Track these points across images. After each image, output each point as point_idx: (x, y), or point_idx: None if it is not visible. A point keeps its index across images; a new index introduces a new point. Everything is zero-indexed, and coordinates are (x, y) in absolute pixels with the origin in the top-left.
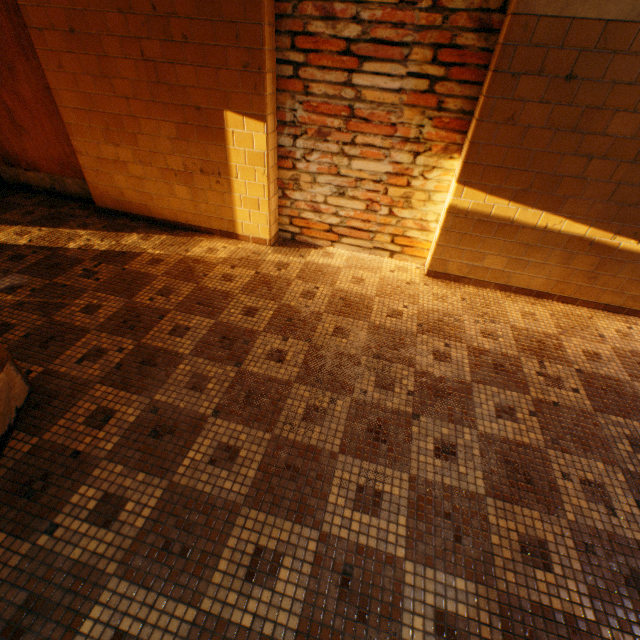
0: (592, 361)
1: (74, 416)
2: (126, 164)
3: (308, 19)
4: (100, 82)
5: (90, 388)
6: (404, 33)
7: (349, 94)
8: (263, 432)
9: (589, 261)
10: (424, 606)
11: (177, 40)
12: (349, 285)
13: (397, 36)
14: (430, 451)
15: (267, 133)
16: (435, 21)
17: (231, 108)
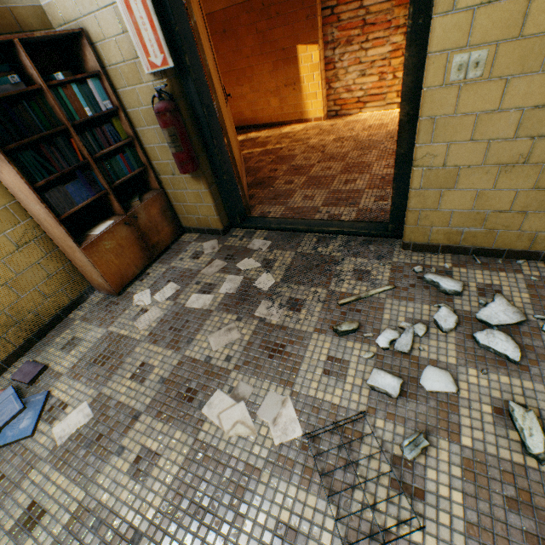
0: None
1: (263, 172)
2: (246, 96)
3: None
4: (235, 54)
5: (264, 167)
6: None
7: (362, 13)
8: (340, 163)
9: None
10: None
11: (273, 17)
12: (373, 123)
13: None
14: None
15: (319, 50)
16: None
17: (300, 43)
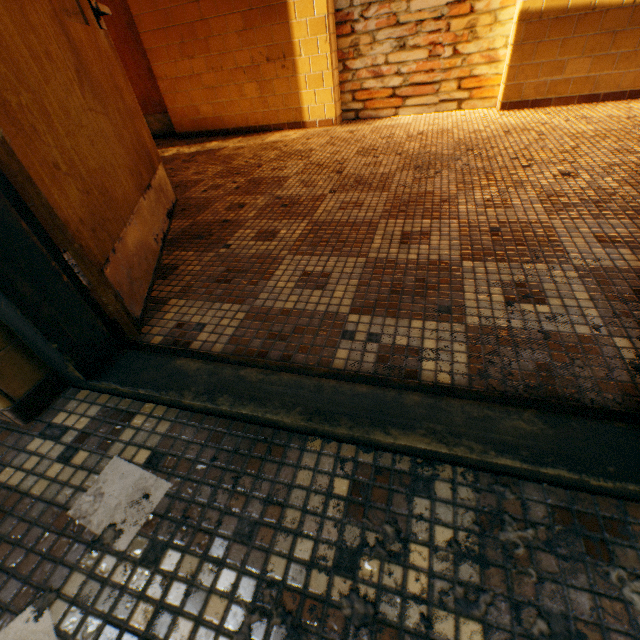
0: None
1: (215, 210)
2: (200, 77)
3: None
4: None
5: (220, 199)
6: None
7: None
8: (379, 193)
9: None
10: (580, 235)
11: None
12: (423, 128)
13: None
14: (549, 178)
15: None
16: None
17: None
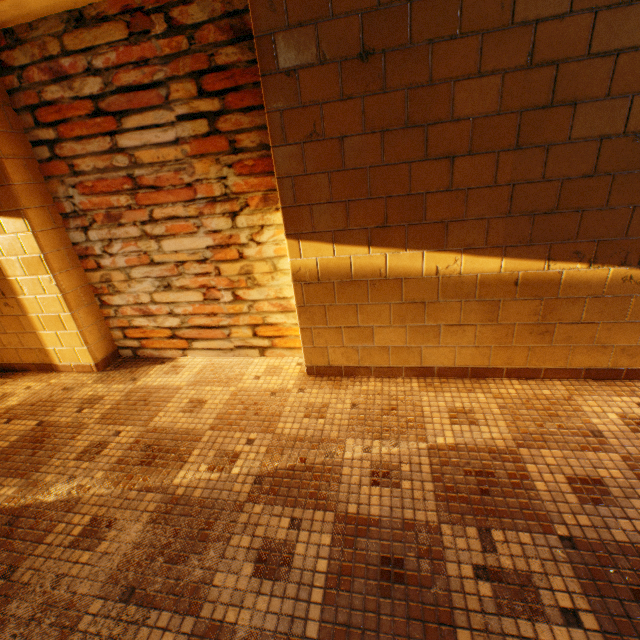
0: (593, 504)
1: None
2: None
3: (43, 87)
4: None
5: None
6: (154, 71)
7: (124, 161)
8: None
9: (527, 308)
10: None
11: None
12: (176, 416)
13: (148, 77)
14: None
15: (34, 230)
16: (183, 46)
17: None
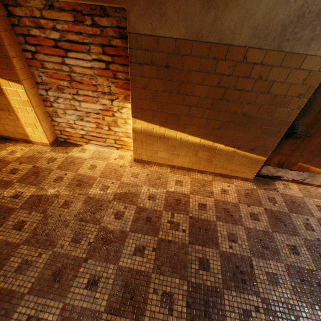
0: (201, 210)
1: None
2: None
3: (30, 27)
4: None
5: None
6: (84, 37)
7: (67, 68)
8: None
9: (206, 154)
10: None
11: None
12: (86, 170)
13: (81, 39)
14: (84, 284)
15: (25, 90)
16: (98, 32)
17: None
